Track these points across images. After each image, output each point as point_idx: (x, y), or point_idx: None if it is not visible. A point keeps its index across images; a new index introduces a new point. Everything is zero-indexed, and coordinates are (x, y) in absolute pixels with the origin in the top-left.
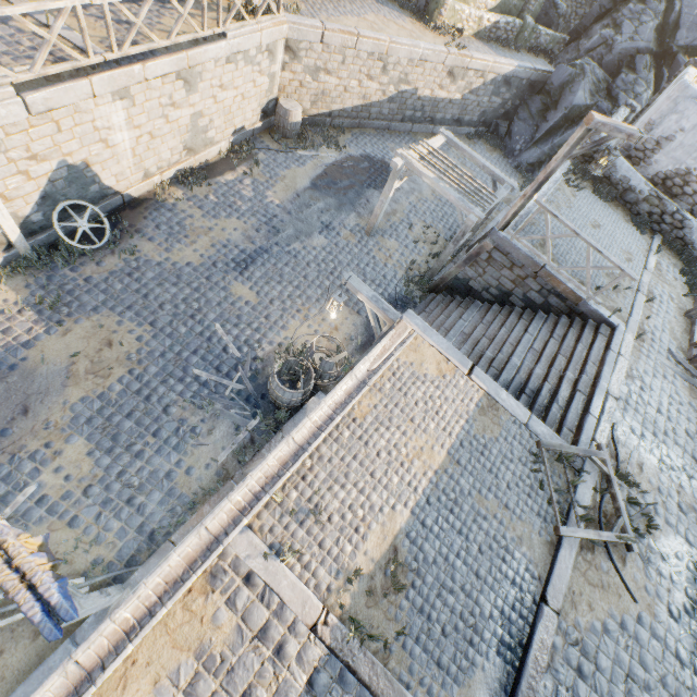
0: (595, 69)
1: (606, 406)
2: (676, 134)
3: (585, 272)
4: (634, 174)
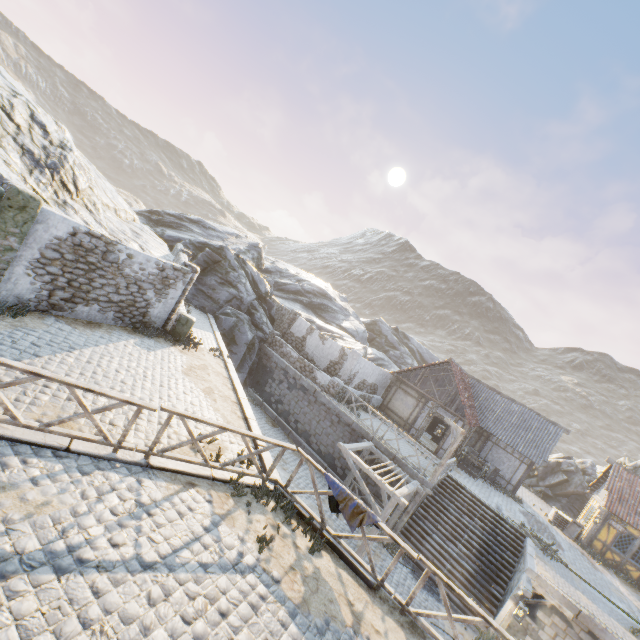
0: (244, 315)
1: (498, 511)
2: (359, 370)
3: (424, 462)
4: (354, 391)
